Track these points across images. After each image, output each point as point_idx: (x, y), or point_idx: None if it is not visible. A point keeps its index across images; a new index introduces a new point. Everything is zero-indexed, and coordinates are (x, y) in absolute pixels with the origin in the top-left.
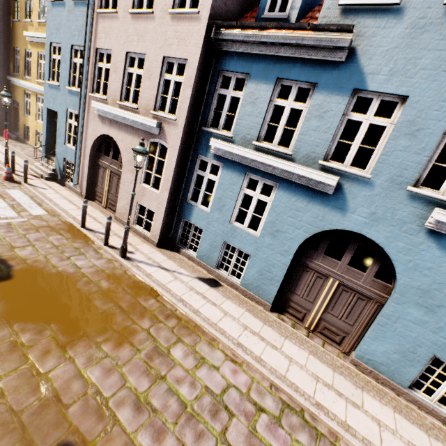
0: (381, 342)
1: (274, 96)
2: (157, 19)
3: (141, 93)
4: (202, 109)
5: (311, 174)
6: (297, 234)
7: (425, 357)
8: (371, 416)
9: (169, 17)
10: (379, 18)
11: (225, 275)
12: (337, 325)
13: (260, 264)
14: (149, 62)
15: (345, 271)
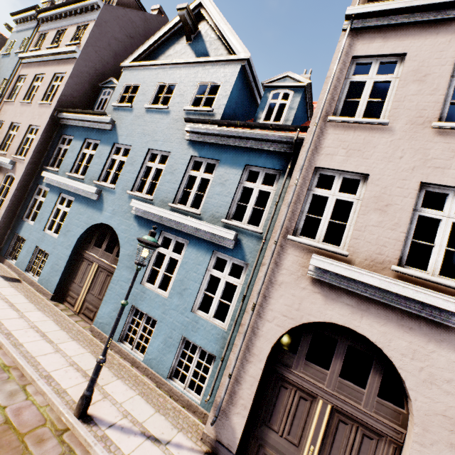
0: (108, 304)
1: (84, 148)
2: (33, 106)
3: (11, 145)
4: (45, 155)
5: (85, 188)
6: (78, 231)
7: (128, 308)
8: (57, 347)
9: (38, 105)
10: (126, 112)
11: (30, 276)
12: (93, 302)
13: (54, 259)
14: (22, 127)
15: (103, 255)
